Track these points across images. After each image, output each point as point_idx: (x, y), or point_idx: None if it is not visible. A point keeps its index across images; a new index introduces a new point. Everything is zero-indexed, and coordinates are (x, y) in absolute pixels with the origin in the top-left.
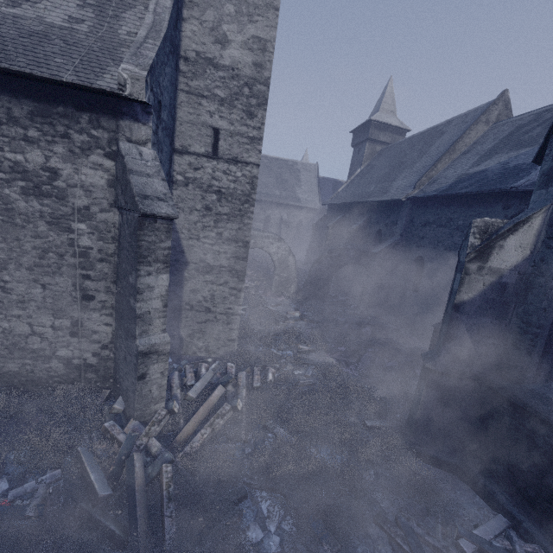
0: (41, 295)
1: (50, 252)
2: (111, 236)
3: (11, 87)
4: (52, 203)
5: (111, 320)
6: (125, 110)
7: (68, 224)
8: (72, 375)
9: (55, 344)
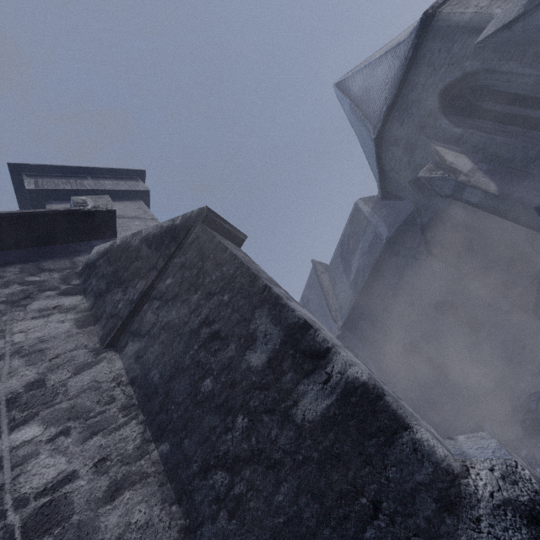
0: None
1: None
2: (119, 407)
3: None
4: None
5: None
6: (80, 248)
7: None
8: None
9: None
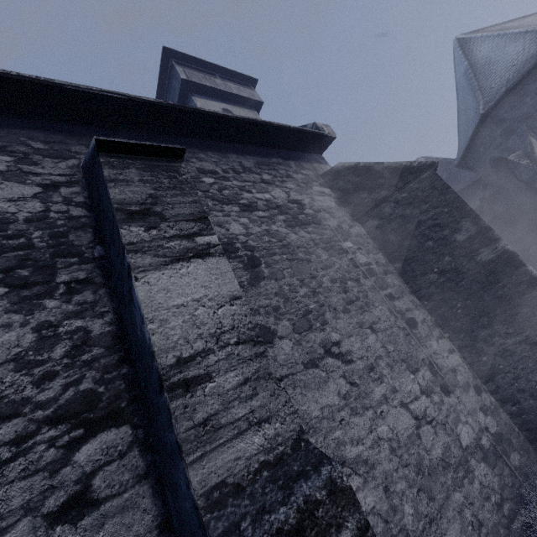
0: (378, 345)
1: (347, 281)
2: (372, 246)
3: (234, 149)
4: (314, 229)
5: (447, 344)
6: (310, 158)
7: (338, 245)
8: (505, 479)
9: (447, 424)
